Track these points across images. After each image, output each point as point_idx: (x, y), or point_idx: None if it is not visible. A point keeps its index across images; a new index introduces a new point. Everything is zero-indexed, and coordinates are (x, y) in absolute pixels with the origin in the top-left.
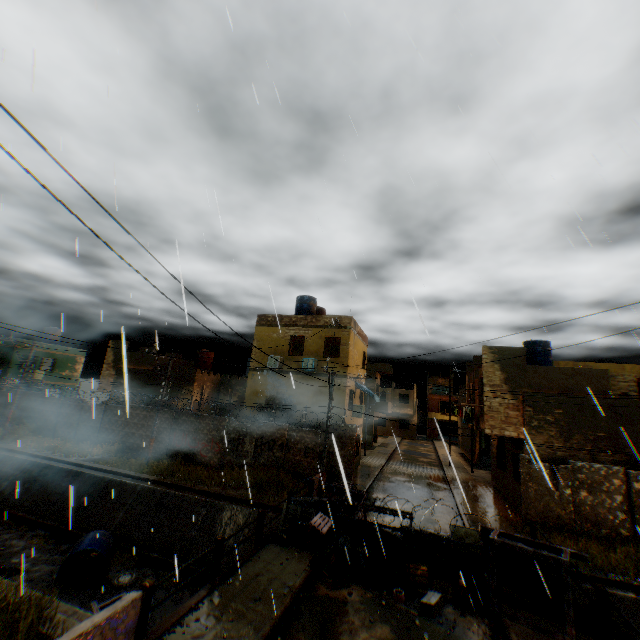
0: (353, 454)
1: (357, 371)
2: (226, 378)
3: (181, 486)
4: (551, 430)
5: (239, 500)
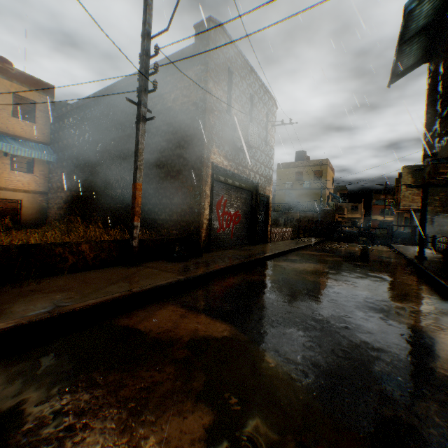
0: (331, 220)
1: (330, 187)
2: None
3: None
4: (435, 203)
5: None
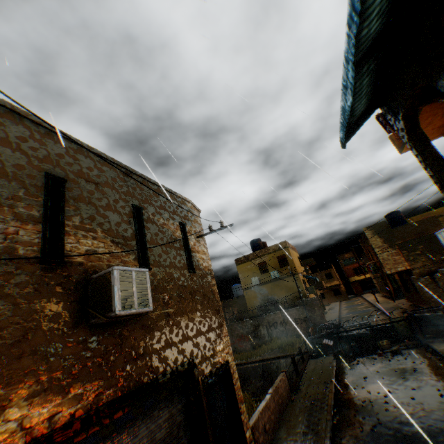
0: (322, 312)
1: (300, 268)
2: (225, 302)
3: (241, 363)
4: (421, 258)
5: (275, 358)
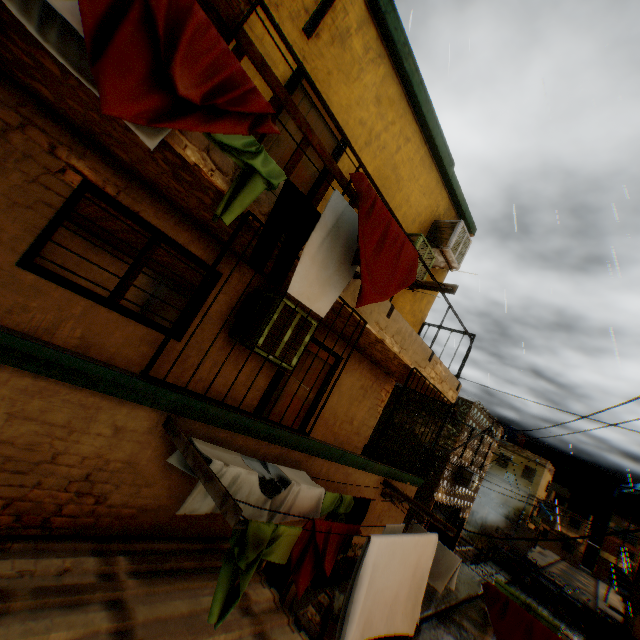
0: (528, 545)
1: (540, 493)
2: None
3: None
4: None
5: None
